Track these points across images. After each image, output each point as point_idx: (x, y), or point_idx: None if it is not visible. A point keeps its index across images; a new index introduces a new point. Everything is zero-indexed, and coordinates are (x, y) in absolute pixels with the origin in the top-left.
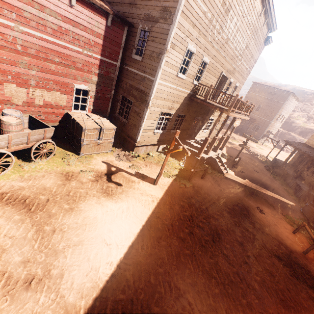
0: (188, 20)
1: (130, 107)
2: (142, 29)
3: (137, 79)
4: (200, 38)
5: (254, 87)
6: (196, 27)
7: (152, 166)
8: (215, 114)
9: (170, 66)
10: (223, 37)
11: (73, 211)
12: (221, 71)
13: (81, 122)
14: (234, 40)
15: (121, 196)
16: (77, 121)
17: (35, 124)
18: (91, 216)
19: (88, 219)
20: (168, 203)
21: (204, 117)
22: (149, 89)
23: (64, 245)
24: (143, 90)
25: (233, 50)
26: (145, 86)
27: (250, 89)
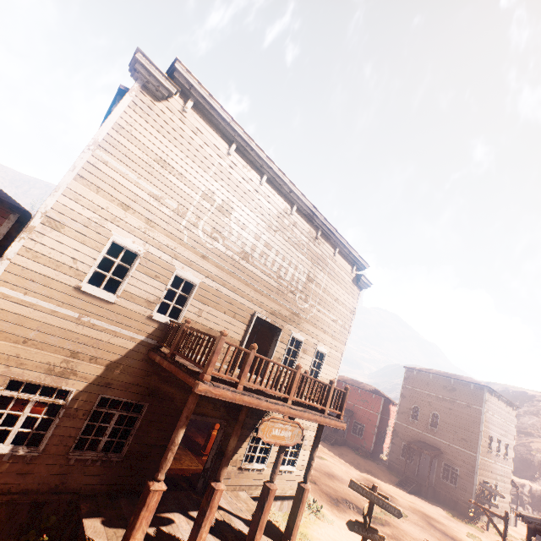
0: (106, 194)
1: None
2: None
3: None
4: (155, 232)
5: (411, 375)
6: (134, 212)
7: None
8: (277, 414)
9: (50, 263)
10: (232, 248)
11: None
12: (251, 310)
13: None
14: (269, 261)
15: None
16: None
17: None
18: None
19: None
20: None
21: (232, 420)
22: None
23: None
24: None
25: (274, 278)
26: None
27: (404, 379)
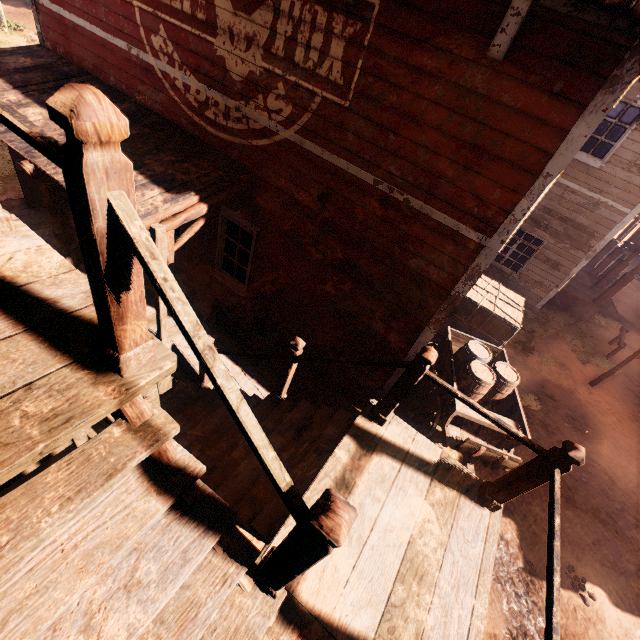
0: None
1: (528, 248)
2: (622, 99)
3: (571, 201)
4: None
5: None
6: None
7: (552, 344)
8: None
9: None
10: None
11: (589, 478)
12: None
13: (505, 316)
14: None
15: (592, 429)
16: (497, 315)
17: (460, 343)
18: (608, 478)
19: (611, 484)
20: (632, 418)
21: None
22: (607, 227)
23: (636, 532)
24: (586, 225)
25: None
26: (595, 219)
27: None
